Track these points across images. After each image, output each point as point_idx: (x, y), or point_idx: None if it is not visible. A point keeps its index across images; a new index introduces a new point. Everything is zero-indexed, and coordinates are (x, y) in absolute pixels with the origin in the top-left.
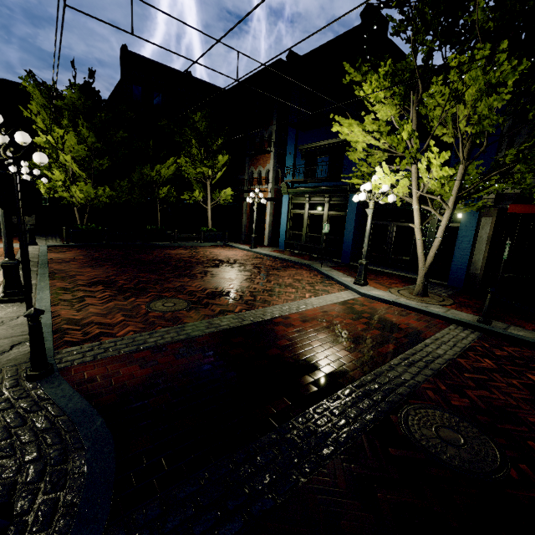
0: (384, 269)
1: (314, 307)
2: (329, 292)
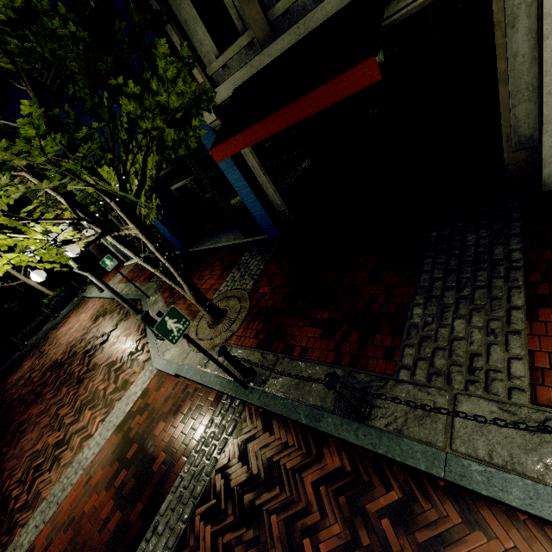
0: (216, 244)
1: (83, 471)
2: (126, 388)
